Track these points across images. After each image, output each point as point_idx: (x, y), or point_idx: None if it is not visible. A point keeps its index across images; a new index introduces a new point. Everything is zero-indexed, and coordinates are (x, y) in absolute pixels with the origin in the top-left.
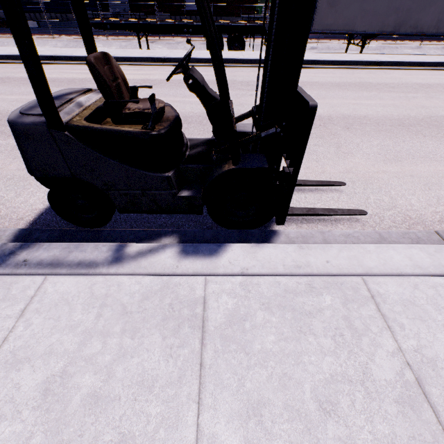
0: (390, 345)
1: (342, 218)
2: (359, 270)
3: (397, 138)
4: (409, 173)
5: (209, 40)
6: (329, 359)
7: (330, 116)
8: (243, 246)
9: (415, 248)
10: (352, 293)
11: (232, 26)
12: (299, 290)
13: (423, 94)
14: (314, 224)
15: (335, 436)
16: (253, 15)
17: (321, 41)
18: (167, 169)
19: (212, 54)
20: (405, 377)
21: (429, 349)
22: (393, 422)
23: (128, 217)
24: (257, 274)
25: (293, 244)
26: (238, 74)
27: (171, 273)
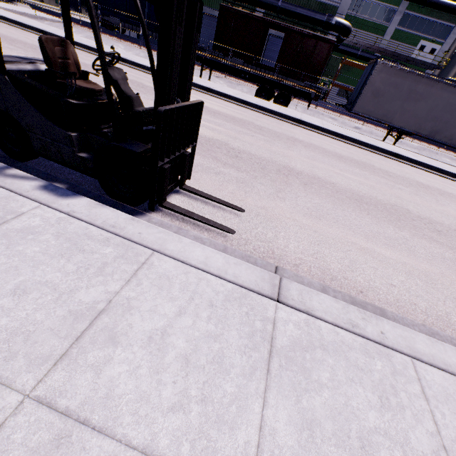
0: (113, 288)
1: (215, 230)
2: (156, 246)
3: (341, 206)
4: (316, 229)
5: (96, 43)
6: (59, 275)
7: (302, 172)
8: (91, 201)
9: (221, 255)
10: (132, 255)
11: (283, 85)
12: (96, 238)
13: (412, 190)
14: (186, 224)
15: (2, 304)
16: (315, 85)
17: (367, 124)
18: (73, 130)
19: (98, 53)
20: (97, 305)
21: (139, 302)
22: (51, 318)
23: (51, 165)
24: (78, 218)
25: (130, 215)
26: (262, 120)
27: (20, 193)
